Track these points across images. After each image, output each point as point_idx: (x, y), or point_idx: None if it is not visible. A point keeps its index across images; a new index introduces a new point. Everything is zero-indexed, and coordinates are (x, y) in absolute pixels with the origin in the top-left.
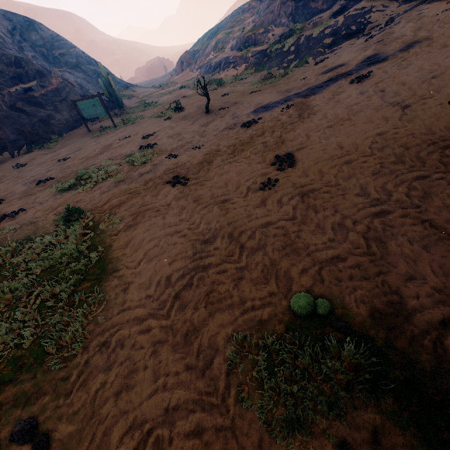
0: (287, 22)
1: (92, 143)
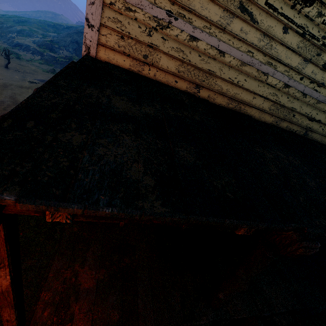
0: (73, 52)
1: None
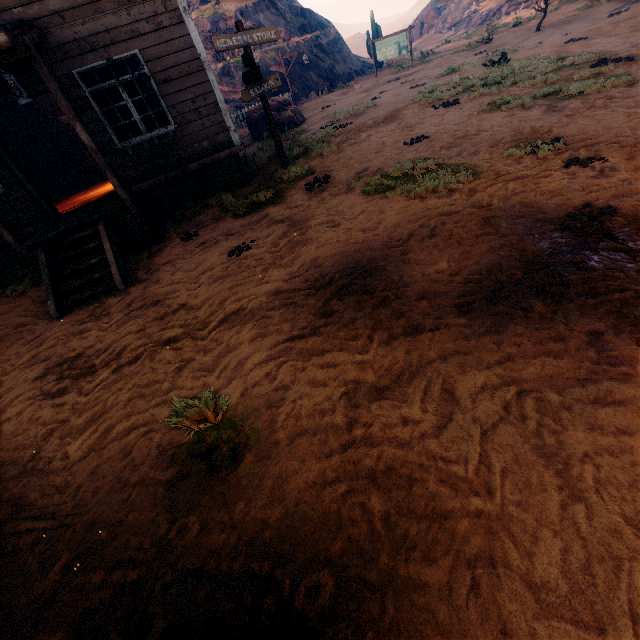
0: None
1: (403, 74)
